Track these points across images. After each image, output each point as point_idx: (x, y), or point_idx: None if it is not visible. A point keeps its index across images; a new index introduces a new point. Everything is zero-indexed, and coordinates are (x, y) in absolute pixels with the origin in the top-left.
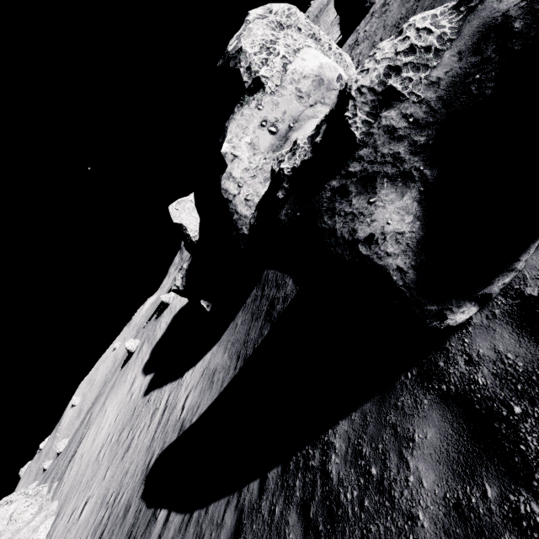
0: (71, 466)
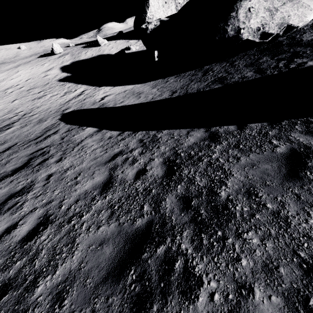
0: None
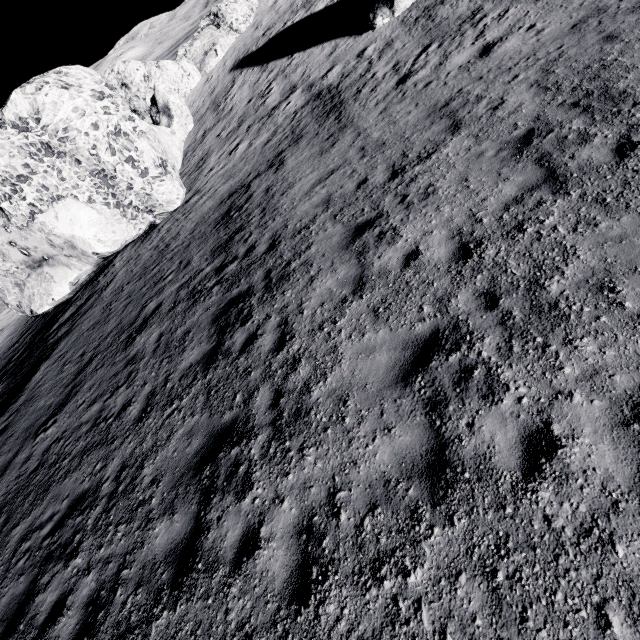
0: None
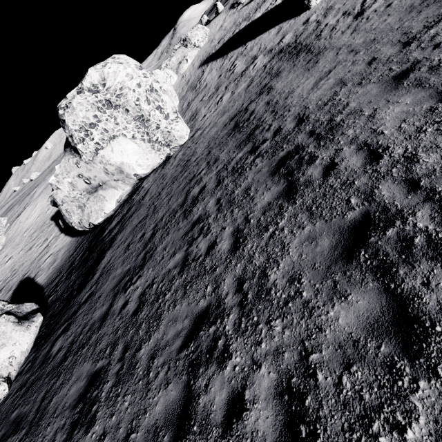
0: (15, 222)
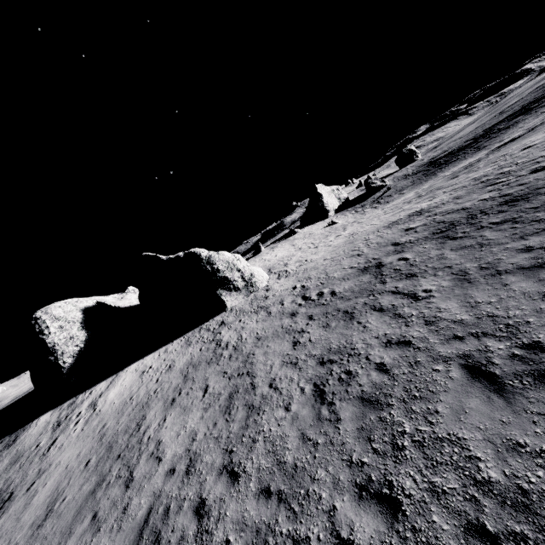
0: None
